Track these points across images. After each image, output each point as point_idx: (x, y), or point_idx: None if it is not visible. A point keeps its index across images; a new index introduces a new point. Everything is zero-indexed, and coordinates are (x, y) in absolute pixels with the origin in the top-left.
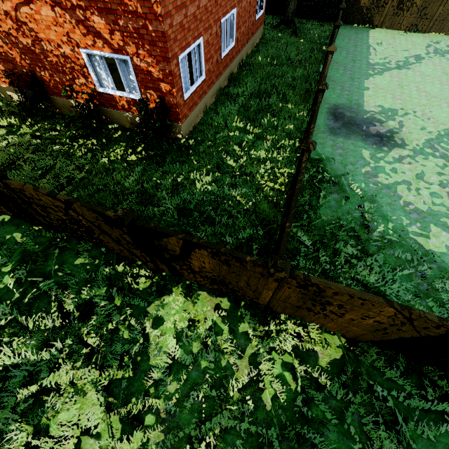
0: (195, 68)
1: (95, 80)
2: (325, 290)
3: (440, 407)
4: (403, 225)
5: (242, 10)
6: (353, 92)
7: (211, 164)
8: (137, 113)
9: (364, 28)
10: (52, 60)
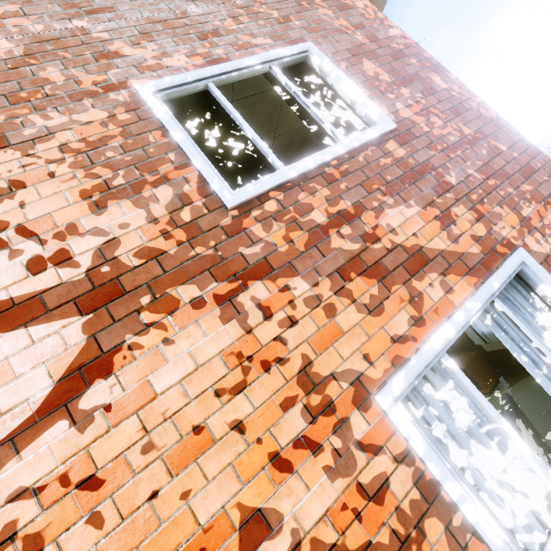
0: None
1: (499, 546)
2: None
3: None
4: None
5: None
6: None
7: None
8: None
9: None
10: None
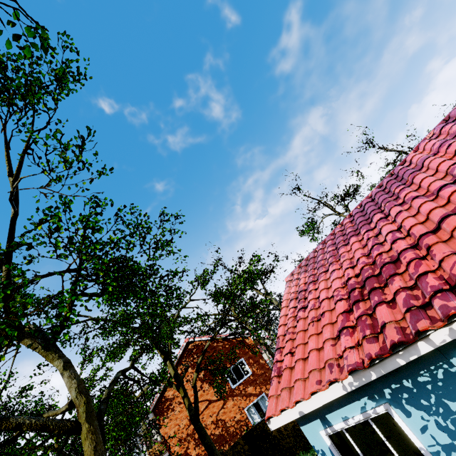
0: None
1: (252, 422)
2: None
3: None
4: None
5: None
6: None
7: None
8: None
9: None
10: (230, 431)
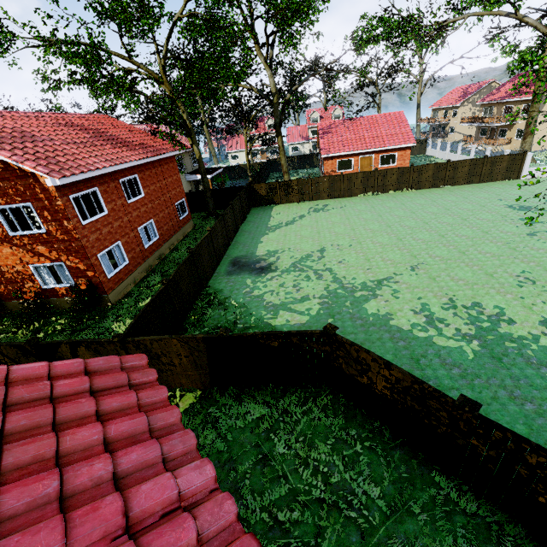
0: (118, 258)
1: (40, 281)
2: (146, 344)
3: (251, 407)
4: (262, 316)
5: (161, 218)
6: (251, 247)
7: (130, 315)
8: (74, 295)
9: (270, 206)
10: (8, 276)
